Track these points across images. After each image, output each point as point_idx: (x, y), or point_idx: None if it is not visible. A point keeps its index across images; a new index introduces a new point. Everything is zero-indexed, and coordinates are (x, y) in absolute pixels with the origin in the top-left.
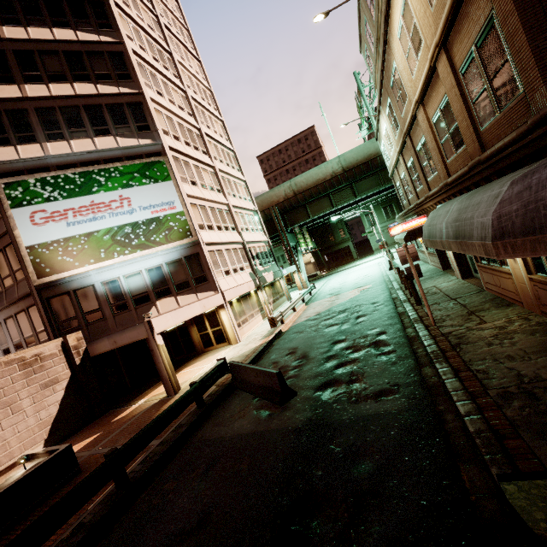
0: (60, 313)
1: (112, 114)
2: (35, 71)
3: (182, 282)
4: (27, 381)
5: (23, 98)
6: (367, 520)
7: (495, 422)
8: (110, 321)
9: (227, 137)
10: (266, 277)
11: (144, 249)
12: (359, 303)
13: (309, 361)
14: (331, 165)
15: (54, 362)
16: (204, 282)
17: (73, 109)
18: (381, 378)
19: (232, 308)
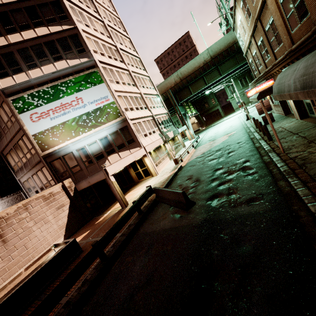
0: (58, 169)
1: (61, 45)
2: (11, 25)
3: (120, 144)
4: (48, 207)
5: (9, 45)
6: (251, 283)
7: None
8: (85, 171)
9: (134, 48)
10: (169, 135)
11: (95, 127)
12: (228, 144)
13: (201, 183)
14: (202, 56)
15: (60, 196)
16: (133, 142)
17: (38, 46)
18: (249, 190)
19: (151, 156)
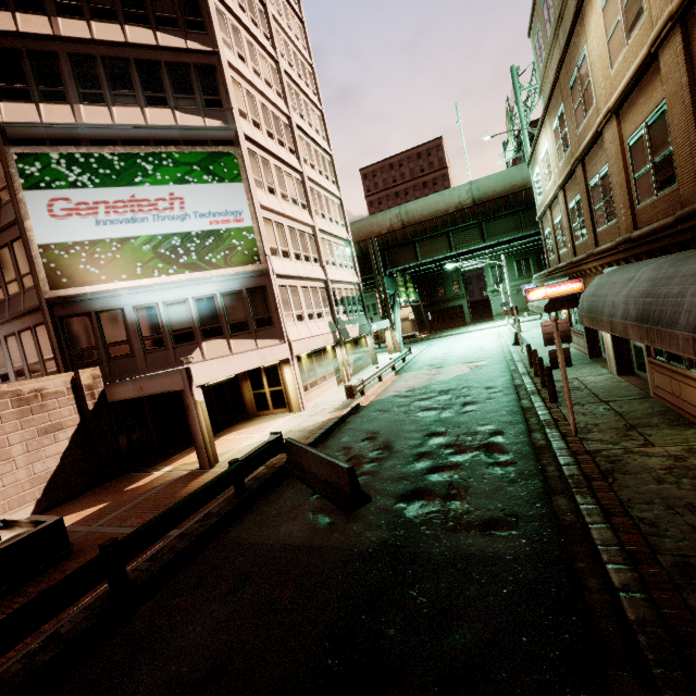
0: (75, 339)
1: (173, 77)
2: None
3: (239, 322)
4: (21, 422)
5: (54, 37)
6: None
7: (670, 612)
8: (139, 359)
9: (325, 134)
10: (349, 330)
11: (194, 270)
12: (468, 385)
13: (393, 456)
14: (458, 193)
15: (59, 403)
16: (268, 326)
17: (121, 63)
18: (493, 500)
19: (299, 366)
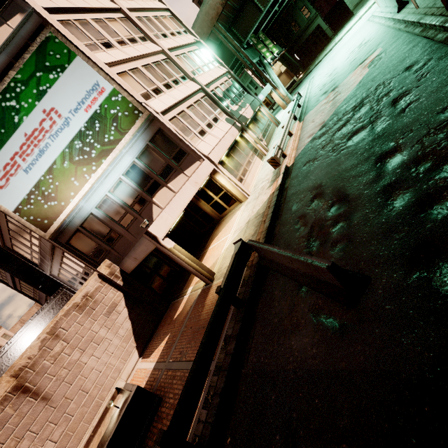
0: (85, 249)
1: None
2: None
3: (163, 168)
4: (92, 318)
5: None
6: None
7: None
8: (127, 236)
9: None
10: (244, 114)
11: (106, 156)
12: (379, 82)
13: (355, 205)
14: None
15: (103, 293)
16: (184, 157)
17: None
18: None
19: (225, 168)
